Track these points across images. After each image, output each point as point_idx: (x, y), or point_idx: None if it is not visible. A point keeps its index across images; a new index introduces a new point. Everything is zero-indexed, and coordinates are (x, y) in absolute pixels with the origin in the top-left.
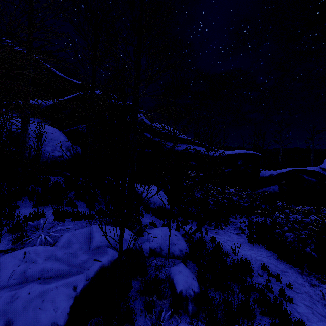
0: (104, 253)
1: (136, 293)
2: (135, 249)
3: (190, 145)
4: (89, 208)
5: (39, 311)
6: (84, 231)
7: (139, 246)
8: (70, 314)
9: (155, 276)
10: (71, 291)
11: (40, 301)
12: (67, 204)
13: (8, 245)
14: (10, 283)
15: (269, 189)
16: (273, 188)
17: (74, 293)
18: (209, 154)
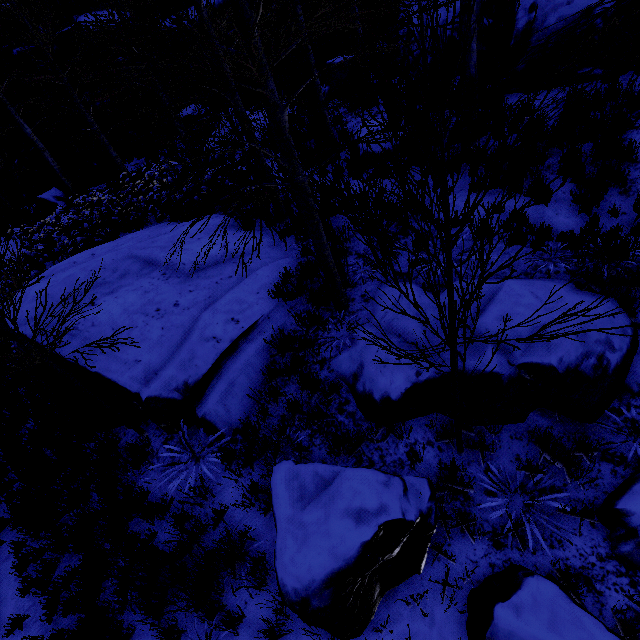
0: (477, 351)
1: (526, 432)
2: (567, 371)
3: None
4: (580, 204)
5: (379, 373)
6: (485, 289)
7: (601, 366)
8: (404, 395)
9: (584, 441)
10: (412, 374)
11: (382, 365)
12: (529, 190)
13: (406, 267)
14: (381, 324)
15: None
16: None
17: (415, 378)
18: None
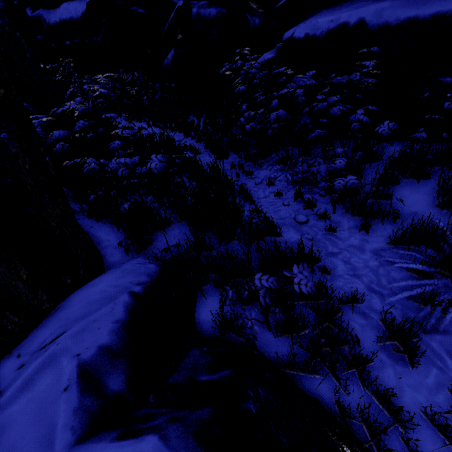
0: None
1: None
2: None
3: (62, 5)
4: None
5: None
6: None
7: None
8: None
9: None
10: None
11: None
12: None
13: None
14: None
15: (165, 61)
16: (169, 56)
17: None
18: (72, 17)
